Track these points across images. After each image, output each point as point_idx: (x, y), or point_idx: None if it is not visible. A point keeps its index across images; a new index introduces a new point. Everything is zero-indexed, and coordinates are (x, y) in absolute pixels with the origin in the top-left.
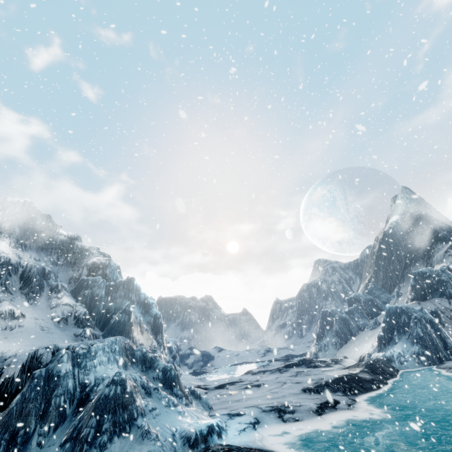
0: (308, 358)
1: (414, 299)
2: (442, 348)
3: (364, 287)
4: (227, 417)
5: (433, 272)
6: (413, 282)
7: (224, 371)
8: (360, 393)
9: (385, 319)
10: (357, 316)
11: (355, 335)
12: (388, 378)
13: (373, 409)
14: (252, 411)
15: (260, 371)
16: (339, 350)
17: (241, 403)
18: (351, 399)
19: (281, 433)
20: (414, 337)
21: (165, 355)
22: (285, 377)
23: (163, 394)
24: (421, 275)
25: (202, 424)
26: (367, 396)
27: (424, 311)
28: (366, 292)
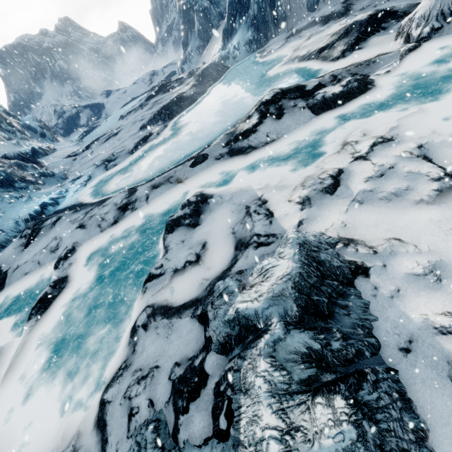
0: (167, 81)
1: None
2: (272, 24)
3: None
4: (71, 183)
5: None
6: None
7: (114, 117)
8: (177, 115)
9: (230, 1)
10: None
11: (216, 29)
12: (212, 84)
13: (171, 131)
14: (89, 170)
15: (128, 114)
16: (202, 56)
17: (93, 161)
18: (165, 126)
19: (101, 182)
20: (251, 20)
21: (30, 138)
22: (143, 113)
23: (3, 196)
24: None
25: (35, 206)
26: (181, 116)
27: None
28: None
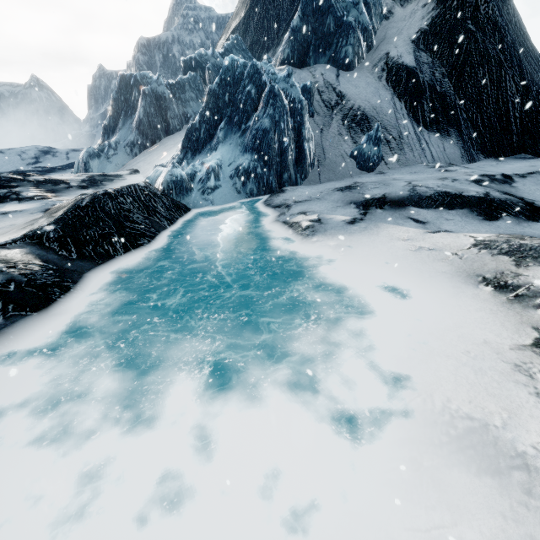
0: (17, 175)
1: (287, 61)
2: (292, 161)
3: (222, 44)
4: None
5: (340, 2)
6: (297, 21)
7: None
8: None
9: (213, 91)
10: (189, 97)
11: (174, 132)
12: (114, 253)
13: None
14: None
15: None
16: (135, 158)
17: None
18: None
19: None
20: (253, 136)
21: None
22: None
23: None
24: (317, 3)
25: None
26: None
27: (291, 82)
28: (220, 51)
